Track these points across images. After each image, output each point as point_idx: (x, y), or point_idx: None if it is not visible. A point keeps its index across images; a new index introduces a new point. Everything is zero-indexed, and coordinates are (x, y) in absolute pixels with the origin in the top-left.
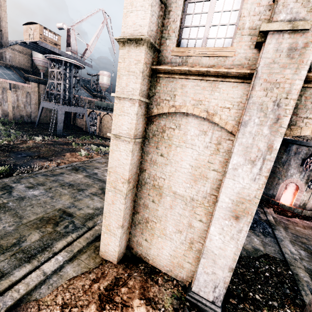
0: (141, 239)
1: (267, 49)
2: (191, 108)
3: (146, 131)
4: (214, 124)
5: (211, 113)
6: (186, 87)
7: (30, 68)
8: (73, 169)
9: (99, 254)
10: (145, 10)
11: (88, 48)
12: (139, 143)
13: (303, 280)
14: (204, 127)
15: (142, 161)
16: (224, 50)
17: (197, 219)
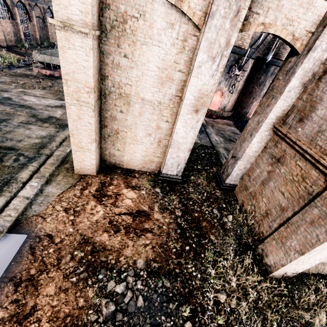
0: (113, 150)
1: None
2: None
3: (101, 20)
4: (182, 14)
5: None
6: None
7: None
8: None
9: (75, 172)
10: None
11: None
12: (97, 38)
13: (222, 153)
14: (171, 19)
15: (101, 65)
16: None
17: (164, 121)
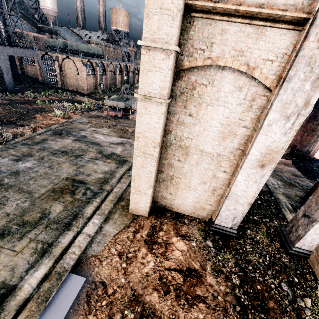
0: (165, 193)
1: None
2: (230, 60)
3: (173, 88)
4: (252, 78)
5: (252, 66)
6: (228, 33)
7: None
8: (56, 134)
9: (129, 211)
10: None
11: None
12: (168, 103)
13: (282, 201)
14: (240, 83)
15: (167, 122)
16: None
17: (221, 171)
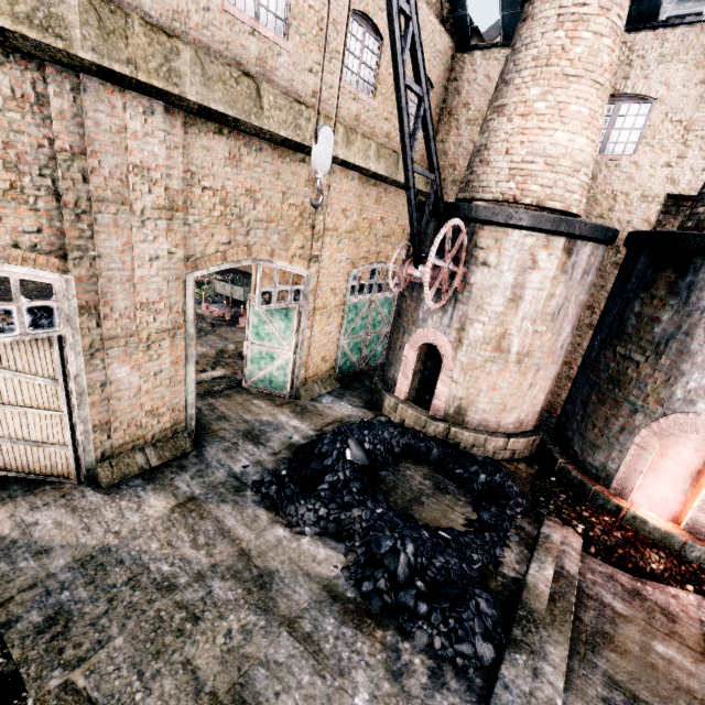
0: None
1: None
2: None
3: None
4: None
5: None
6: None
7: None
8: None
9: None
10: None
11: None
12: None
13: None
14: None
15: None
16: None
17: None
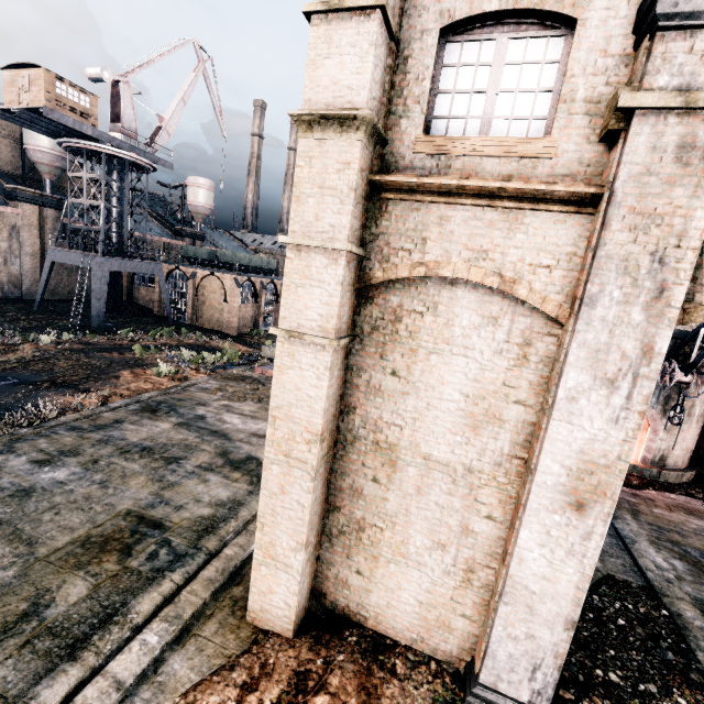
0: (345, 570)
1: (633, 146)
2: (463, 268)
3: (357, 319)
4: (516, 301)
5: (509, 278)
6: (451, 222)
7: (17, 168)
8: (146, 410)
9: (247, 617)
10: (361, 56)
11: (163, 125)
12: (343, 348)
13: (695, 626)
14: (492, 309)
15: (346, 389)
16: (534, 144)
17: (481, 515)
